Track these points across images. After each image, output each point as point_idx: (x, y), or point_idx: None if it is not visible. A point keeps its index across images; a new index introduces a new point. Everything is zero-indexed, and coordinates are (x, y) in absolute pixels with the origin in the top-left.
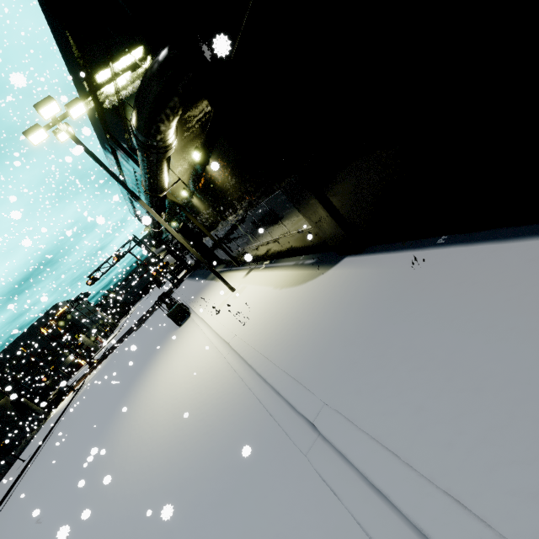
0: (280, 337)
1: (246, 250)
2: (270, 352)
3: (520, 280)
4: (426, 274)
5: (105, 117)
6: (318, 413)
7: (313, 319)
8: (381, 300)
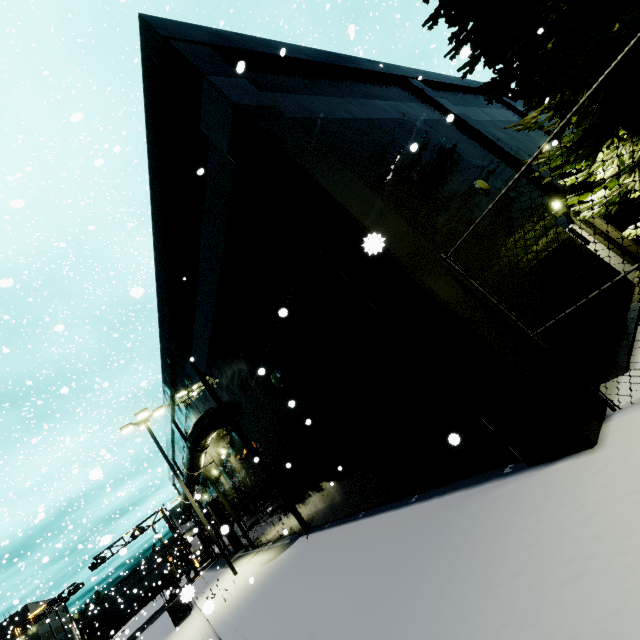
0: (240, 601)
1: (257, 529)
2: (229, 613)
3: (322, 546)
4: (310, 546)
5: (175, 411)
6: (229, 634)
7: (261, 583)
8: (290, 563)
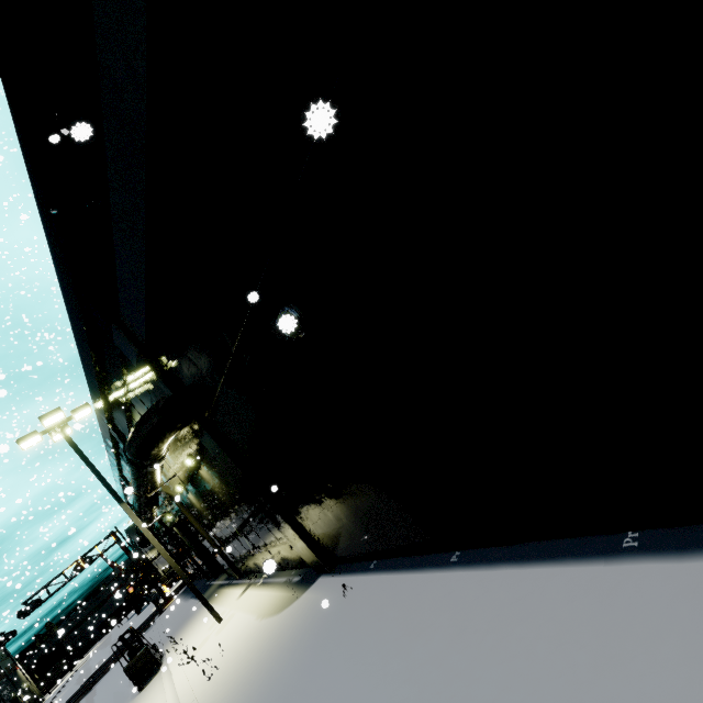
0: (234, 694)
1: (245, 557)
2: None
3: (383, 614)
4: (351, 604)
5: (112, 411)
6: None
7: (268, 664)
8: (318, 635)
